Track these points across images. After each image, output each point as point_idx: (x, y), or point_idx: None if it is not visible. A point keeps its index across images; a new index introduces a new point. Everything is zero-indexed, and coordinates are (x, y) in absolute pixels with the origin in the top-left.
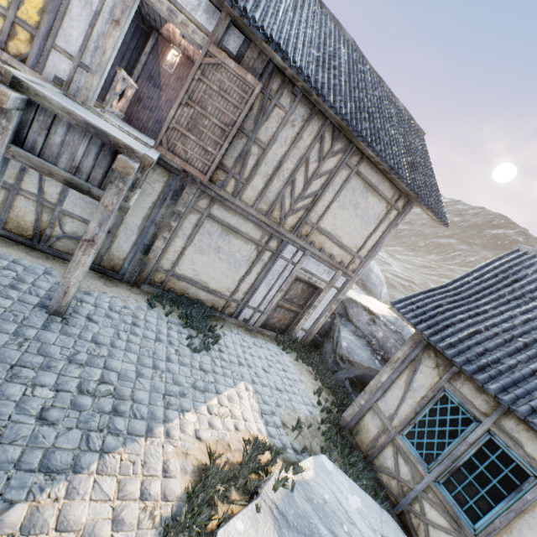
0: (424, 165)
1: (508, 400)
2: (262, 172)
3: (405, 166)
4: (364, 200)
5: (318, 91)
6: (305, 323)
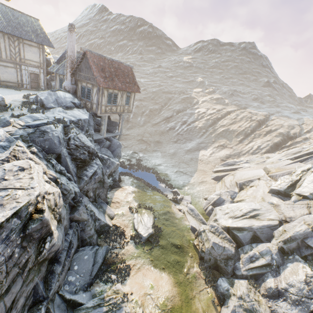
0: (42, 33)
1: (60, 74)
2: (3, 51)
3: (34, 38)
4: (31, 49)
5: (2, 31)
6: (42, 84)
